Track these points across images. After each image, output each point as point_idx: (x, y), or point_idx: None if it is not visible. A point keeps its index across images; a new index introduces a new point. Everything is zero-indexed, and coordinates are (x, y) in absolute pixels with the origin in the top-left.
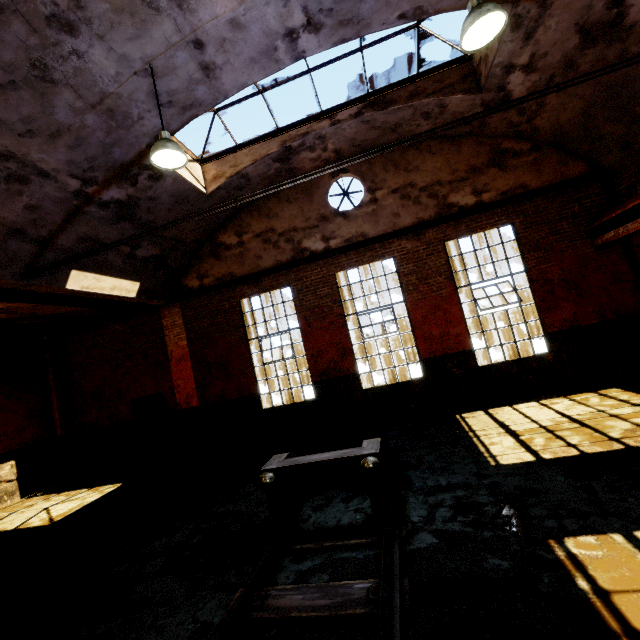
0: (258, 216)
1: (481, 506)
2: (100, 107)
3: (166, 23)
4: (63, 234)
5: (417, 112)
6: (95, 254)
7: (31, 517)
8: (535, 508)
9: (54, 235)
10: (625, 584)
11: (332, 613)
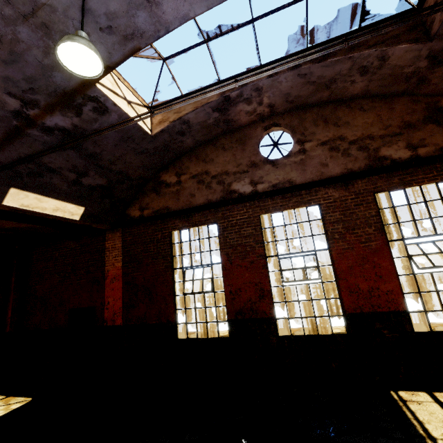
0: (196, 160)
1: None
2: (33, 20)
3: None
4: (2, 152)
5: (355, 66)
6: (38, 176)
7: None
8: None
9: None
10: None
11: None
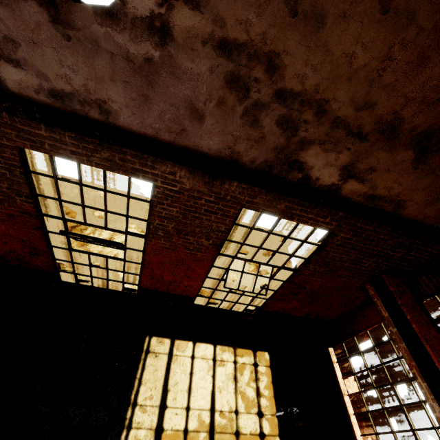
0: None
1: None
2: None
3: None
4: None
5: None
6: None
7: None
8: None
9: None
10: None
11: None
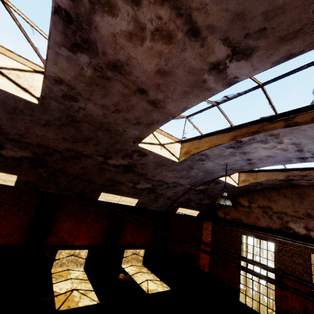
0: (263, 197)
1: None
2: (204, 171)
3: (236, 157)
4: (180, 198)
5: None
6: (187, 202)
7: (143, 281)
8: None
9: (178, 198)
10: None
11: None
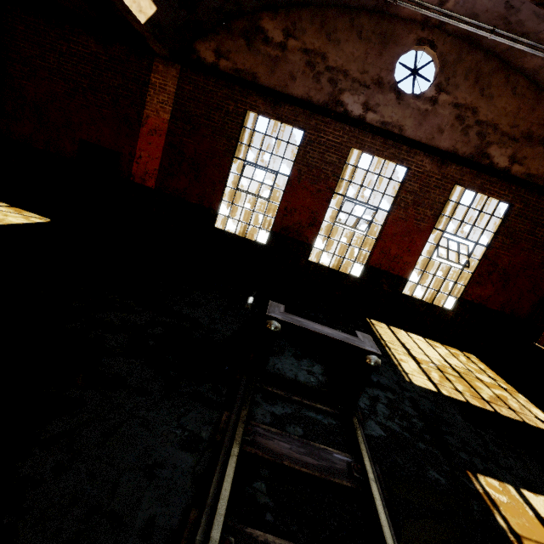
0: (319, 27)
1: (410, 416)
2: None
3: None
4: None
5: None
6: None
7: None
8: (449, 437)
9: None
10: (528, 533)
11: (322, 476)
